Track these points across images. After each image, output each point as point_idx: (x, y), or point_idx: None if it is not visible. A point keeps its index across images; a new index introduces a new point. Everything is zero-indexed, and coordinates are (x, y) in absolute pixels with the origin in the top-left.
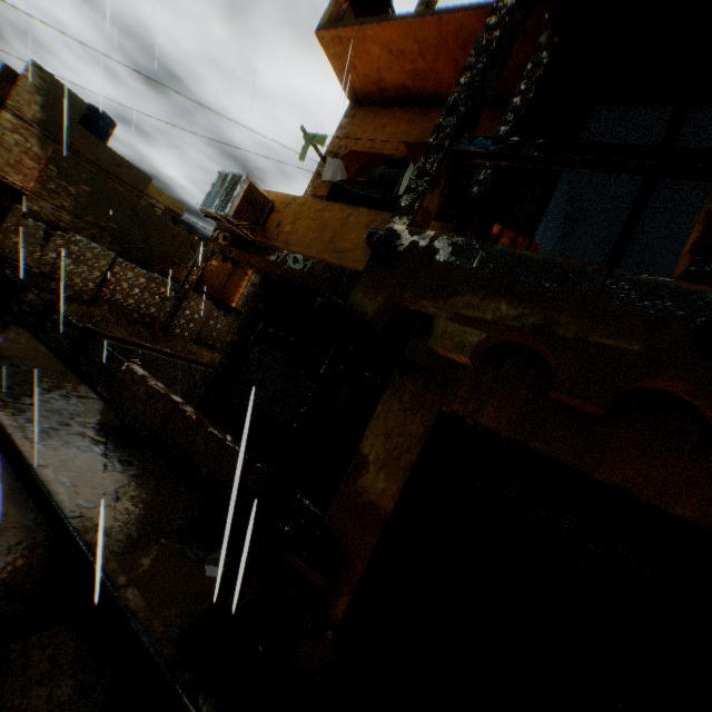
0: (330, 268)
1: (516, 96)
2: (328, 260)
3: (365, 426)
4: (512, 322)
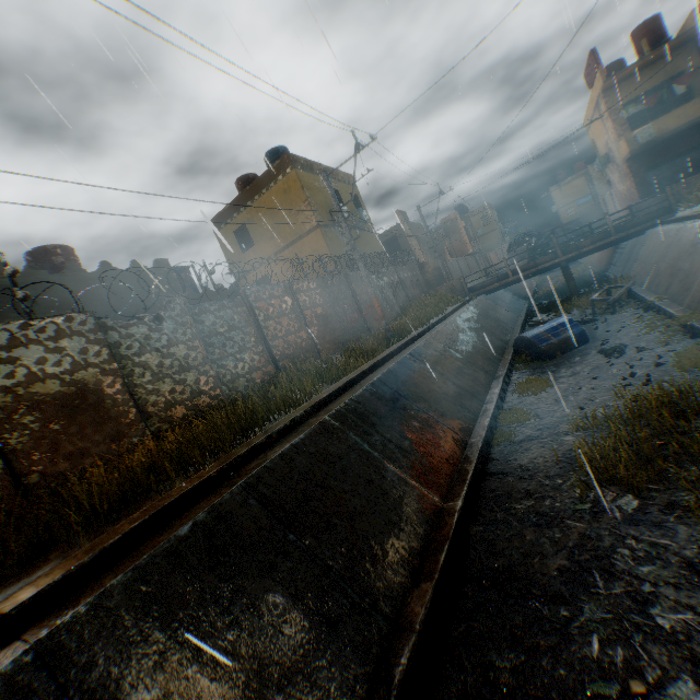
0: (690, 122)
1: None
2: (687, 121)
3: None
4: None
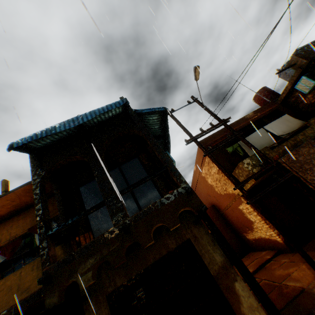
0: (27, 299)
1: (57, 201)
2: (23, 297)
3: None
4: (95, 261)
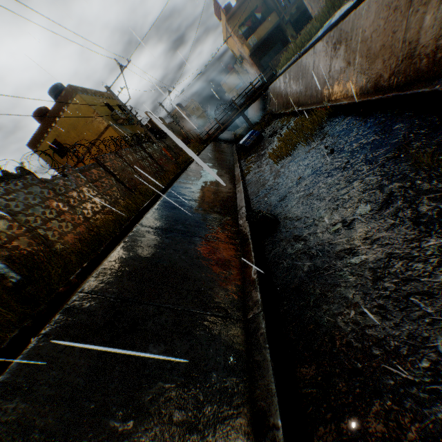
0: (269, 32)
1: None
2: (268, 32)
3: (282, 44)
4: (296, 8)
